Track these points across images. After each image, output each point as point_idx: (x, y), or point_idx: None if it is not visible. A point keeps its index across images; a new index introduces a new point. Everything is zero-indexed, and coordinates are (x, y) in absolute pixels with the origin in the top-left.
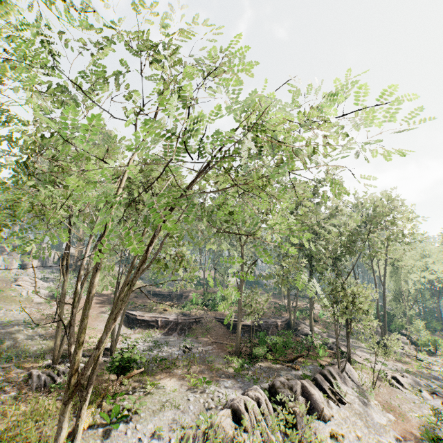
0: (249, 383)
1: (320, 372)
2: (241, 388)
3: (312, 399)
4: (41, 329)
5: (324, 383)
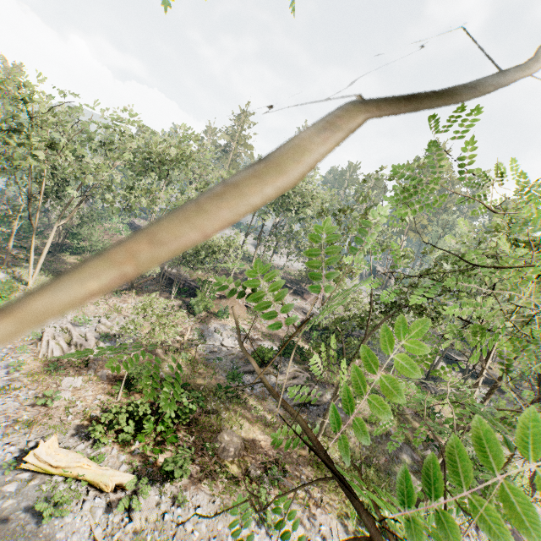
0: None
1: None
2: None
3: None
4: None
5: None
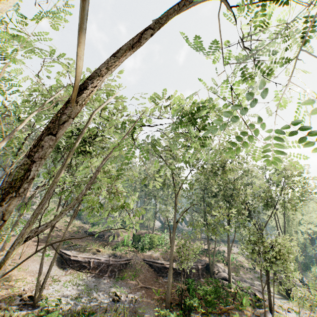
0: None
1: None
2: None
3: None
4: None
5: None
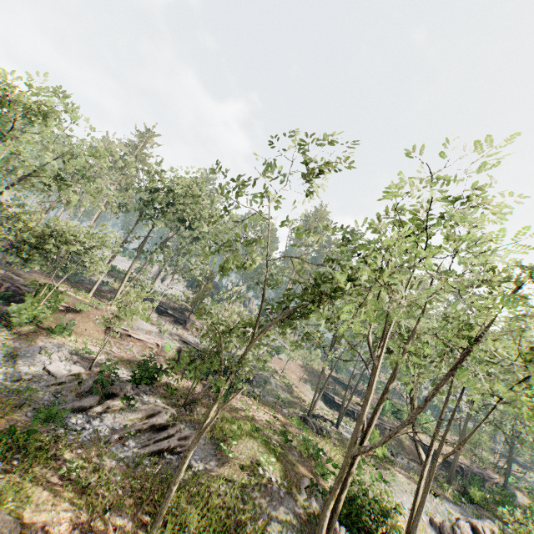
0: (470, 515)
1: None
2: (465, 515)
3: None
4: (276, 380)
5: None
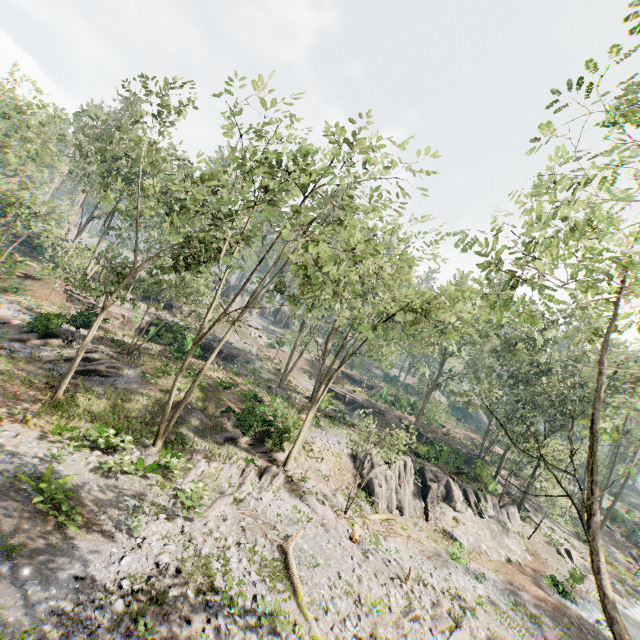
0: None
1: (474, 490)
2: None
3: (451, 493)
4: (265, 364)
5: (471, 496)
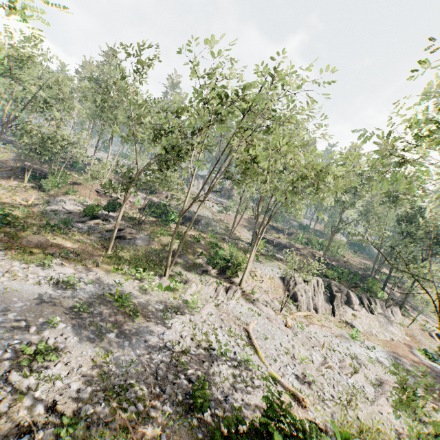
0: None
1: (367, 297)
2: None
3: (350, 299)
4: (218, 224)
5: (365, 301)
